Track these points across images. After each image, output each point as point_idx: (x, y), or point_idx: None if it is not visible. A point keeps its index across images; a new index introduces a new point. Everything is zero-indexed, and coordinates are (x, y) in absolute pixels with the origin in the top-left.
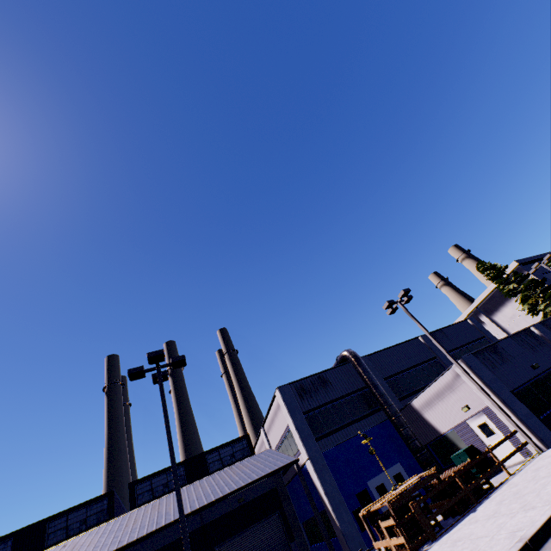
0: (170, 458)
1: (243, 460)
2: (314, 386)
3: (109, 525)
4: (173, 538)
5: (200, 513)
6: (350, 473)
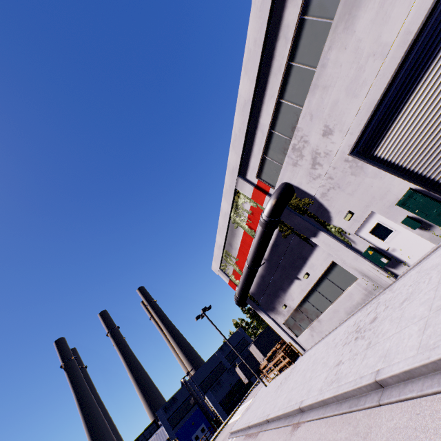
0: None
1: (153, 437)
2: (171, 403)
3: None
4: None
5: None
6: (185, 436)
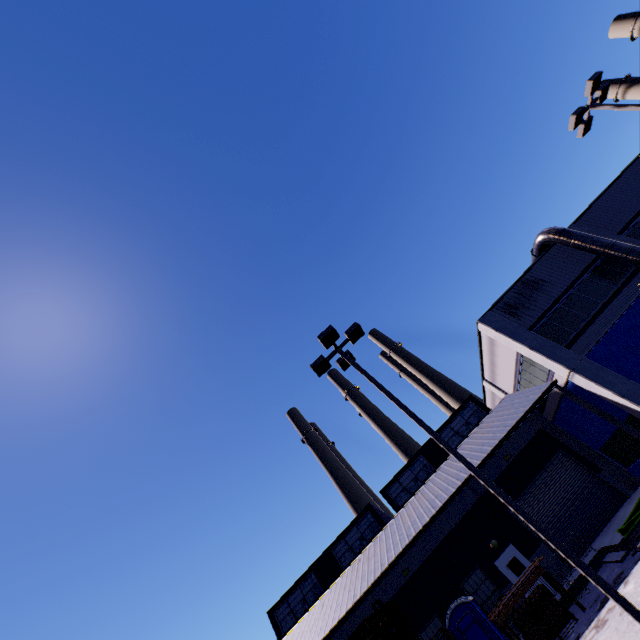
0: (413, 419)
1: (482, 420)
2: (523, 295)
3: (387, 530)
4: (456, 519)
5: (469, 487)
6: None
